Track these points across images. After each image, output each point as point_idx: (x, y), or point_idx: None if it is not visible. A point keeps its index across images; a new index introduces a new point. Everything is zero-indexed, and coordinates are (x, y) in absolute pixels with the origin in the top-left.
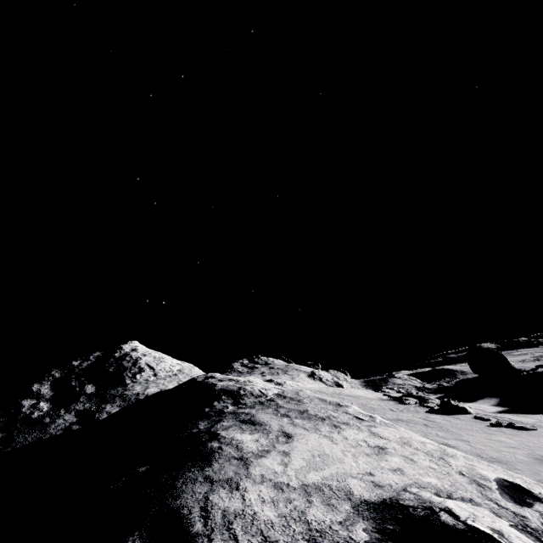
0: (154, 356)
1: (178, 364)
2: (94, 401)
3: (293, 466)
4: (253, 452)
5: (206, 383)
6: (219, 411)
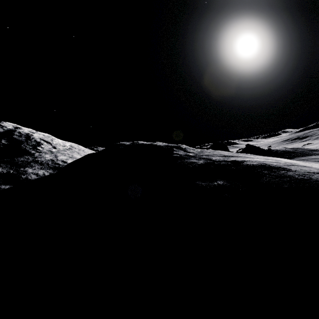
0: (42, 134)
1: (66, 142)
2: (6, 167)
3: (315, 166)
4: (286, 163)
5: (143, 144)
6: (187, 155)
